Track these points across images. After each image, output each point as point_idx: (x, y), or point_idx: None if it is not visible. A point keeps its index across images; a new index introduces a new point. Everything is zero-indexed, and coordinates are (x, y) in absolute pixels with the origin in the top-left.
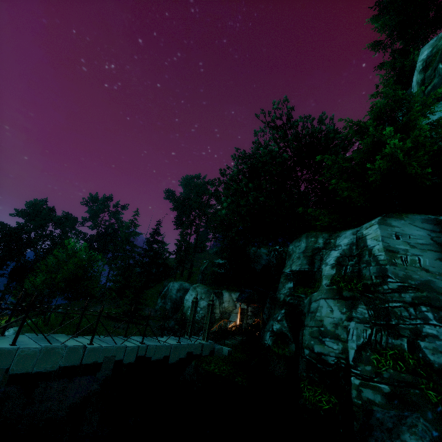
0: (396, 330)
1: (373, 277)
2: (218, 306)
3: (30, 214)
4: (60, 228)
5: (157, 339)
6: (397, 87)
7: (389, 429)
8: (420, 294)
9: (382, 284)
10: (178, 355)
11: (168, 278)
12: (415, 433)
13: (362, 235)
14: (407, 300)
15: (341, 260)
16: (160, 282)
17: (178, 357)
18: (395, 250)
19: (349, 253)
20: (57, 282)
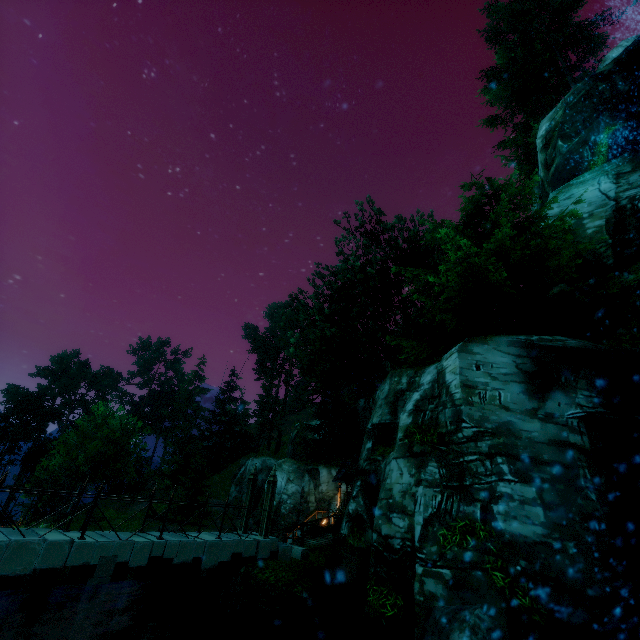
0: (469, 493)
1: (448, 424)
2: (313, 491)
3: (55, 372)
4: (95, 389)
5: (189, 535)
6: (525, 169)
7: (441, 629)
8: (497, 441)
9: (456, 431)
10: (217, 557)
11: (248, 454)
12: (465, 629)
13: (442, 368)
14: (483, 451)
15: (420, 403)
16: (236, 461)
17: (217, 560)
18: (473, 384)
19: (430, 393)
20: (79, 465)
